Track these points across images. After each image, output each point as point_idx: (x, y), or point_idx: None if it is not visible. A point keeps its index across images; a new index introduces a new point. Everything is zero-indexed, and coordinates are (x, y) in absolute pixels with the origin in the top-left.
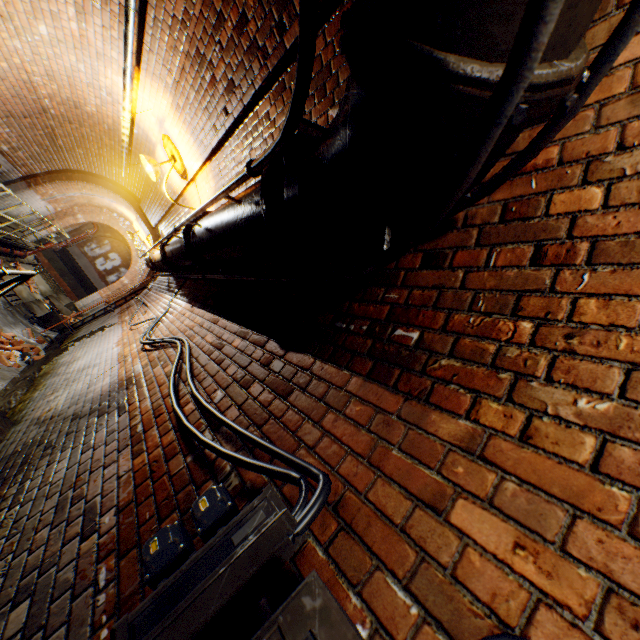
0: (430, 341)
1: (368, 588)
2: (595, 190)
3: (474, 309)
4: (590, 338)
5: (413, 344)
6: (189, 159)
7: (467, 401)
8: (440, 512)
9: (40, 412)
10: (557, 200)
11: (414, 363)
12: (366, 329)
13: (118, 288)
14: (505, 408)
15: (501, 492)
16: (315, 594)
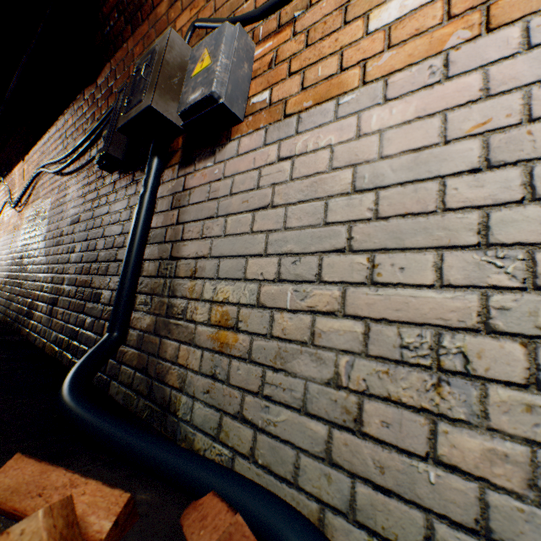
0: None
1: None
2: None
3: None
4: None
5: None
6: None
7: None
8: None
9: None
10: None
11: (142, 2)
12: (118, 15)
13: None
14: None
15: (183, 5)
16: (138, 63)
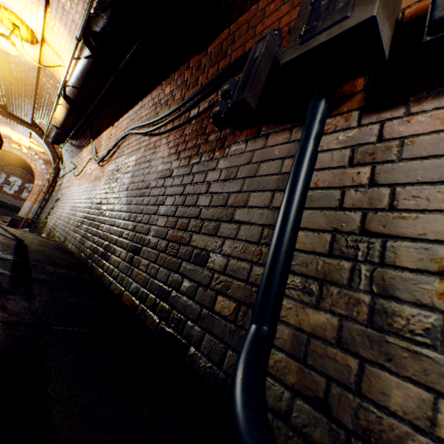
0: None
1: None
2: None
3: None
4: None
5: None
6: (30, 16)
7: None
8: None
9: (73, 227)
10: None
11: None
12: None
13: (38, 190)
14: None
15: None
16: None
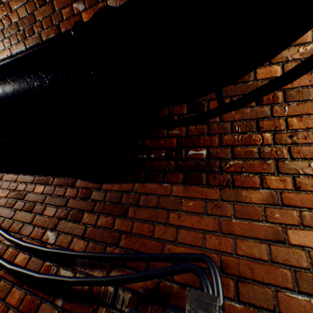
0: (216, 153)
1: (282, 306)
2: (277, 67)
3: (235, 131)
4: (301, 135)
5: (206, 157)
6: None
7: (257, 179)
8: (284, 241)
9: None
10: (259, 72)
11: (213, 167)
12: (165, 155)
13: None
14: (279, 177)
15: (304, 218)
16: None
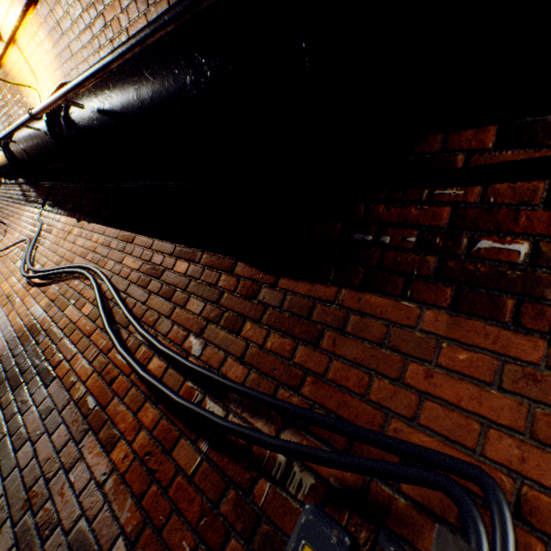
0: None
1: None
2: None
3: None
4: None
5: (525, 261)
6: None
7: None
8: None
9: None
10: None
11: (540, 289)
12: (416, 241)
13: None
14: None
15: None
16: None
